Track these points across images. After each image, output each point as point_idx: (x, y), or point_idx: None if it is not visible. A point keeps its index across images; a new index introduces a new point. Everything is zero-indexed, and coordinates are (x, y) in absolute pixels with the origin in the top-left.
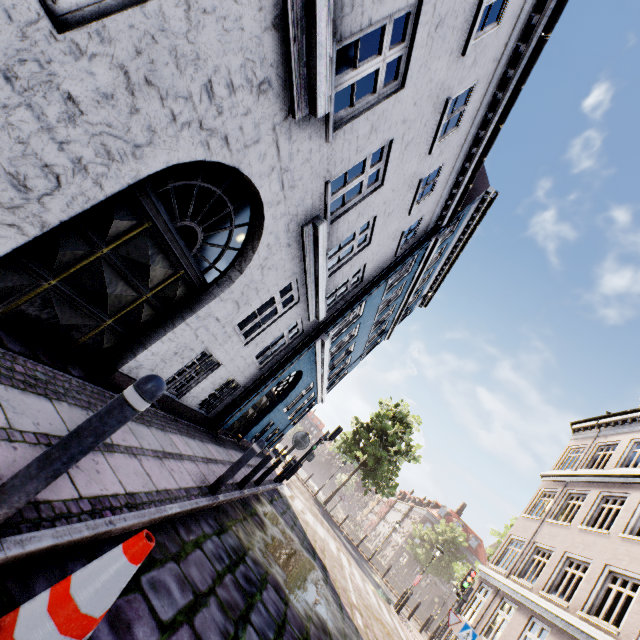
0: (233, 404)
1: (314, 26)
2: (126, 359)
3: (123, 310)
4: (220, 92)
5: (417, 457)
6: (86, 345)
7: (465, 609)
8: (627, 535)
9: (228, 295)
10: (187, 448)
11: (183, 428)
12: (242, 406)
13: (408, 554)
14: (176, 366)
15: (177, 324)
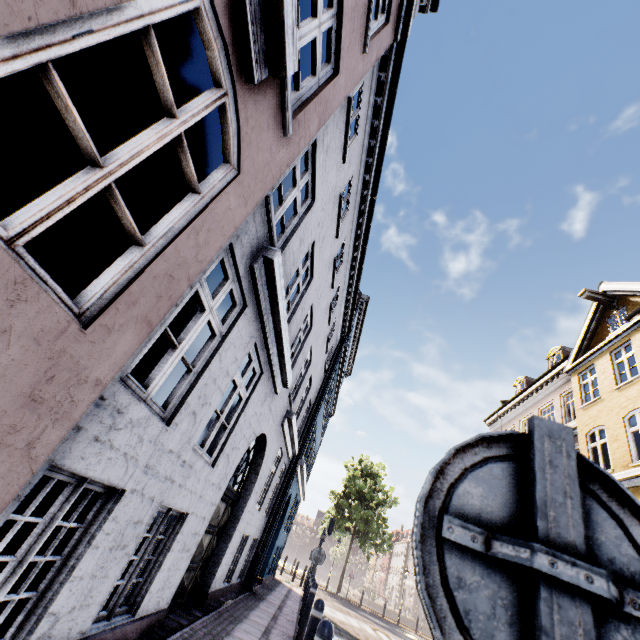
0: (256, 557)
1: (285, 370)
2: (209, 581)
3: (206, 550)
4: (252, 421)
5: (395, 499)
6: (190, 589)
7: None
8: None
9: (253, 493)
10: (262, 620)
11: (244, 605)
12: (263, 554)
13: None
14: (230, 561)
15: (232, 534)
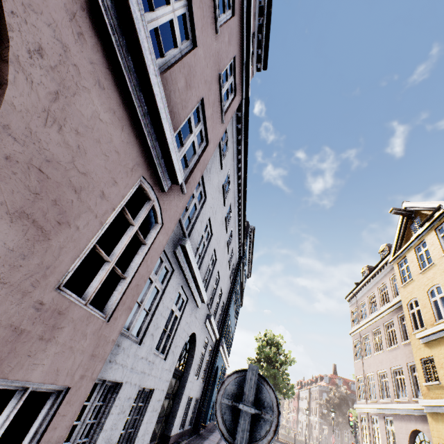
0: (199, 410)
1: (201, 294)
2: (170, 428)
3: (166, 409)
4: (185, 327)
5: (293, 359)
6: (159, 435)
7: (362, 437)
8: (388, 348)
9: (191, 369)
10: None
11: (194, 443)
12: (203, 408)
13: (326, 425)
14: (182, 415)
15: (181, 397)
